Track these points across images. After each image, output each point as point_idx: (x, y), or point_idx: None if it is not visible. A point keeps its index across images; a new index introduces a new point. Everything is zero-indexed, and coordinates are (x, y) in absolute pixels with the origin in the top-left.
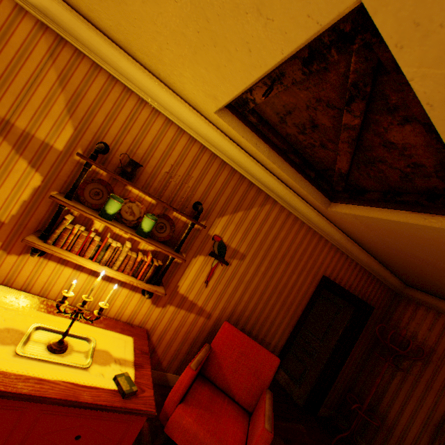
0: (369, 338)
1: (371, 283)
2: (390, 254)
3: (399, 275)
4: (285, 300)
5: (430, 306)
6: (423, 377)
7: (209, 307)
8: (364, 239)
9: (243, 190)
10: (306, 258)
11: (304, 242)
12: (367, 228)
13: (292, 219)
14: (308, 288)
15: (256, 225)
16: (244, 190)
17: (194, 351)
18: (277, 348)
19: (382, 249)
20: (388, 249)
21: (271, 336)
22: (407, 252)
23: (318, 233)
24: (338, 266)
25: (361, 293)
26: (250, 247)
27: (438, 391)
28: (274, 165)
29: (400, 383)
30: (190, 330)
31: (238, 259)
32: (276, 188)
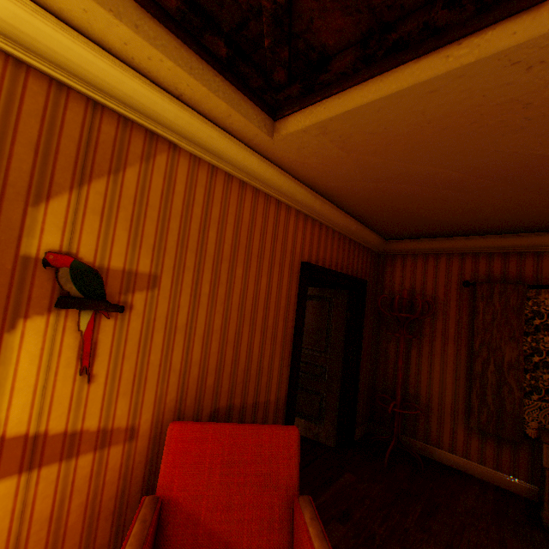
0: (372, 320)
1: (355, 252)
2: (373, 194)
3: (379, 229)
4: (265, 323)
5: (416, 253)
6: (437, 331)
7: (123, 417)
8: (338, 183)
9: (80, 124)
10: (271, 244)
11: (258, 217)
12: (343, 150)
13: (222, 179)
14: (289, 290)
15: (155, 205)
16: (82, 124)
17: (131, 519)
18: (281, 399)
19: (363, 189)
20: (371, 186)
21: (266, 389)
22: (399, 175)
23: (273, 196)
24: (315, 242)
25: (349, 269)
26: (161, 255)
27: (455, 339)
28: (123, 25)
29: (419, 351)
30: (97, 491)
31: (144, 290)
32: (162, 111)
